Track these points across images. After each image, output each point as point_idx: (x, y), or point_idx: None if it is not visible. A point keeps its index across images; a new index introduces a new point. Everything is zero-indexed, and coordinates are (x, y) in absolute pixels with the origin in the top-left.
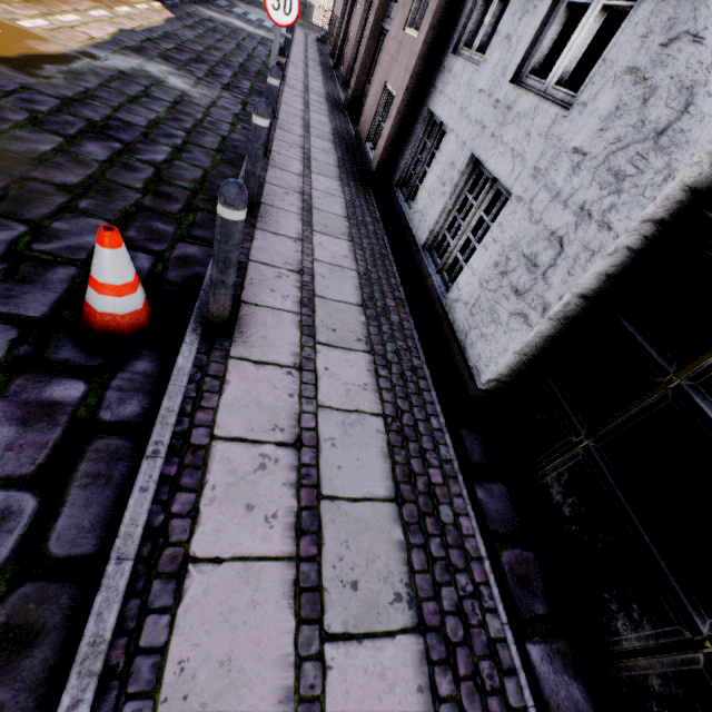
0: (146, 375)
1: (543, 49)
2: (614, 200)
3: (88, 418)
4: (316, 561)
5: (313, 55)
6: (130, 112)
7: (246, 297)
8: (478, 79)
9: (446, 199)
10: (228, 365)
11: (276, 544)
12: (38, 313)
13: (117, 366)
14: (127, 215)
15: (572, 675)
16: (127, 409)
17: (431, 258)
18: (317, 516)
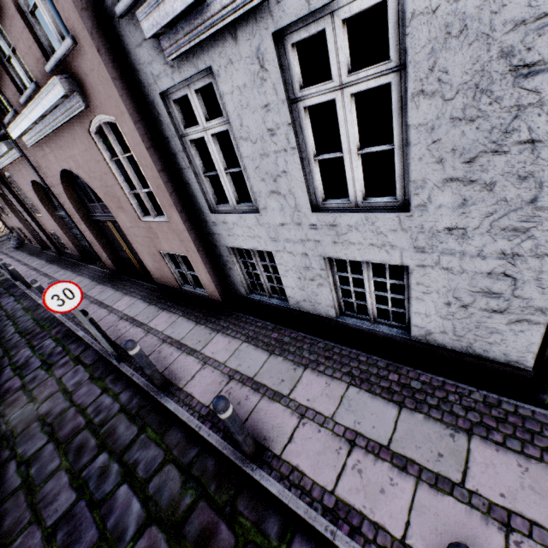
0: None
1: (319, 187)
2: (534, 242)
3: None
4: None
5: (34, 262)
6: (49, 503)
7: (395, 530)
8: (270, 219)
9: (329, 287)
10: None
11: None
12: None
13: None
14: None
15: None
16: None
17: (351, 318)
18: None
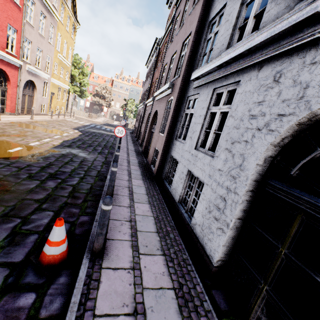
0: (63, 284)
1: (201, 141)
2: (235, 185)
3: (34, 315)
4: None
5: (129, 137)
6: (65, 167)
7: (108, 236)
8: (185, 147)
9: (183, 184)
10: (101, 272)
11: None
12: (19, 259)
13: (51, 281)
14: (61, 207)
15: None
16: (53, 306)
17: (182, 206)
18: None
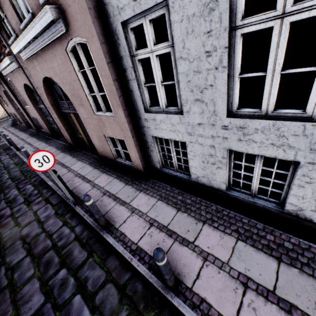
0: None
1: (237, 98)
2: None
3: None
4: None
5: (22, 135)
6: (25, 301)
7: None
8: (190, 120)
9: (225, 170)
10: None
11: None
12: None
13: None
14: None
15: None
16: None
17: (236, 192)
18: None
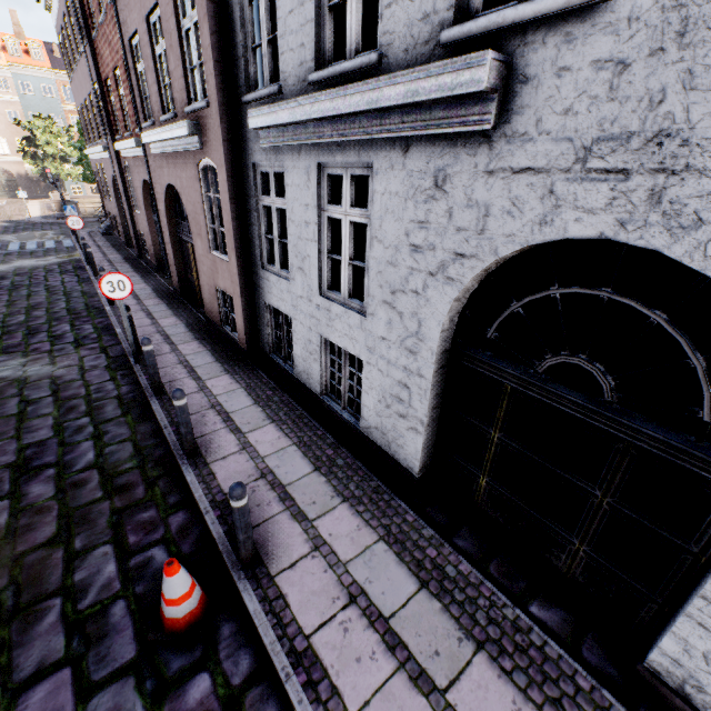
0: (234, 633)
1: (328, 277)
2: (418, 364)
3: (228, 692)
4: (411, 657)
5: (112, 254)
6: (31, 431)
7: None
8: (295, 290)
9: (320, 363)
10: (277, 583)
11: (386, 667)
12: (132, 652)
13: (213, 643)
14: (115, 526)
15: (555, 606)
16: (244, 665)
17: (332, 400)
18: (393, 632)
